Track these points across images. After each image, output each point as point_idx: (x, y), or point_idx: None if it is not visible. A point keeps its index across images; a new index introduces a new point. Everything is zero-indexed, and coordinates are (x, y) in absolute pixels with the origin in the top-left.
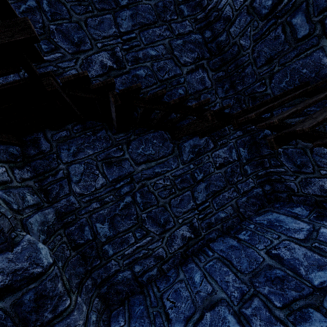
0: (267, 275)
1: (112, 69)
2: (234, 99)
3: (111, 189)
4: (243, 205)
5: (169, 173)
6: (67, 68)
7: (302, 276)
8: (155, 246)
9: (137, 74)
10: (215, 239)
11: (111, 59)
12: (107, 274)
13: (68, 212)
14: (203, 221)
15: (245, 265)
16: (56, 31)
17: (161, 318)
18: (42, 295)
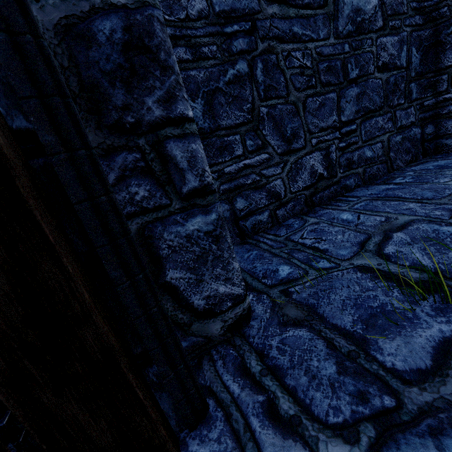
0: None
1: None
2: None
3: (215, 32)
4: (396, 148)
5: (313, 46)
6: None
7: None
8: (272, 172)
9: None
10: (352, 190)
11: None
12: None
13: None
14: (343, 154)
15: (430, 194)
16: None
17: (304, 252)
18: (142, 44)
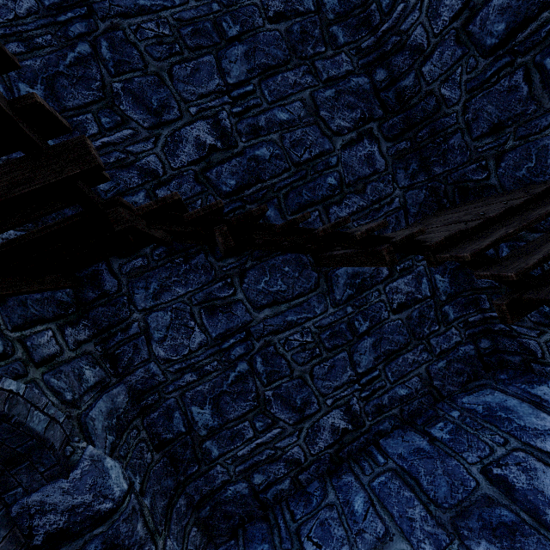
0: (484, 517)
1: (214, 150)
2: (427, 190)
3: (214, 351)
4: (440, 375)
5: (311, 323)
6: (141, 153)
7: (549, 528)
8: (287, 442)
9: (257, 156)
10: (390, 433)
11: (213, 132)
12: (210, 486)
13: (148, 389)
14: (368, 402)
15: (443, 492)
16: (123, 92)
17: None
18: (113, 545)
